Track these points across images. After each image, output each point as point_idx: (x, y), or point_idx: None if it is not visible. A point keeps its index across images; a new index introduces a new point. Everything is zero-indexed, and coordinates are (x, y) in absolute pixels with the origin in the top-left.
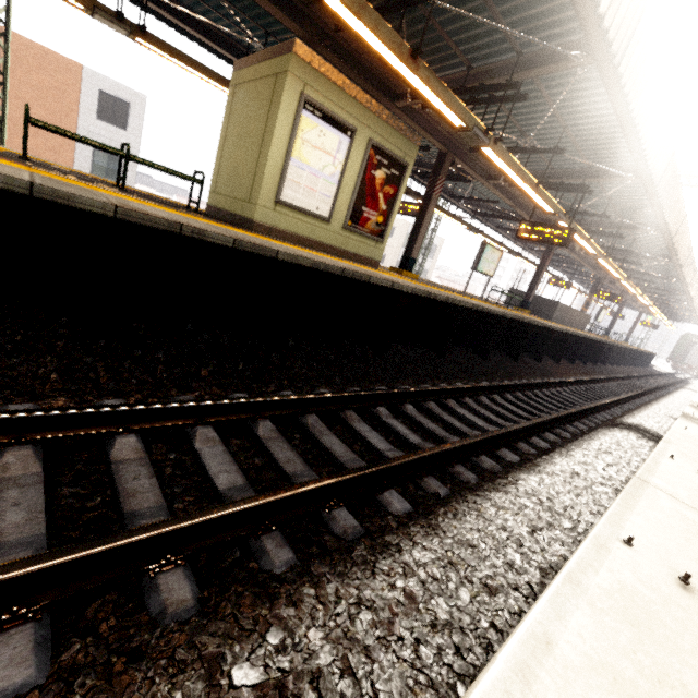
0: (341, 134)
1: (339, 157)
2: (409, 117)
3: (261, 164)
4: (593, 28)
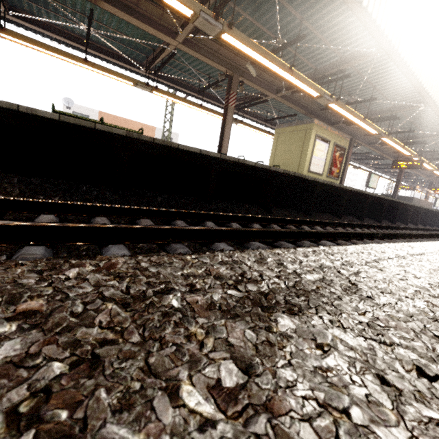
0: (326, 144)
1: (325, 151)
2: (338, 129)
3: (302, 159)
4: (428, 99)
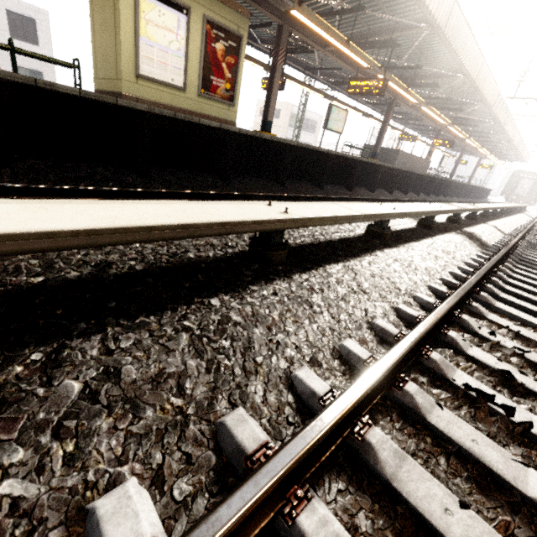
0: (178, 13)
1: (181, 33)
2: None
3: (117, 45)
4: None
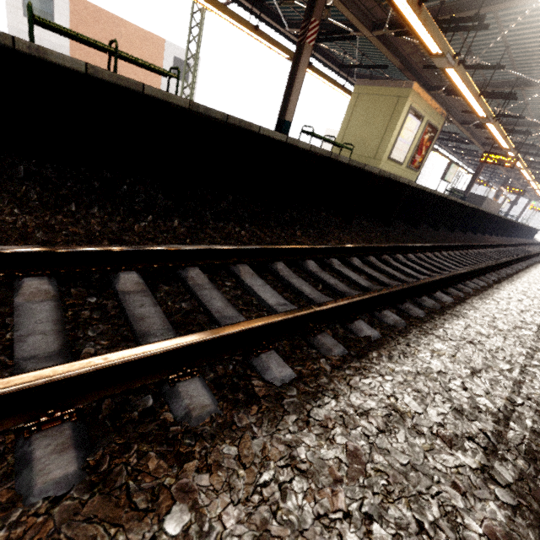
0: (418, 121)
1: (414, 132)
2: (434, 97)
3: (385, 141)
4: None
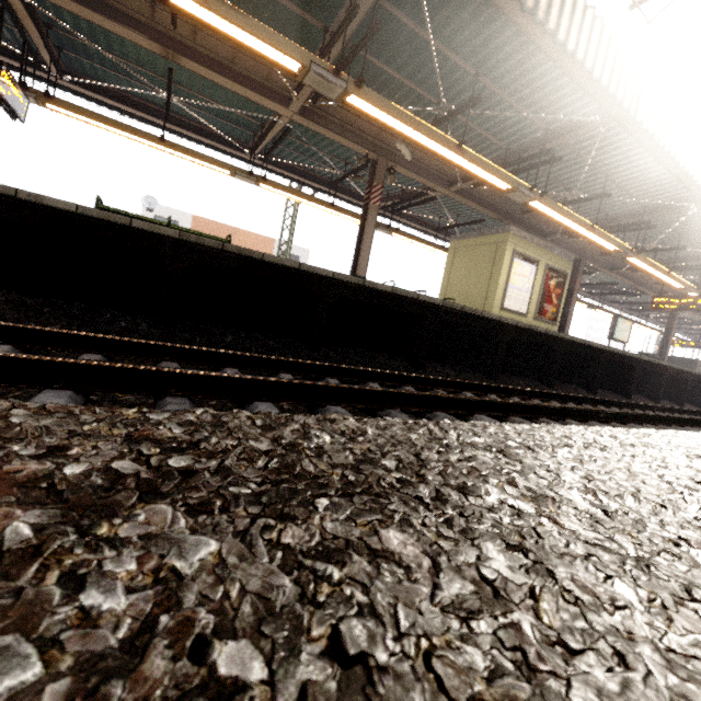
0: (532, 265)
1: (531, 278)
2: (555, 243)
3: (491, 289)
4: (700, 195)
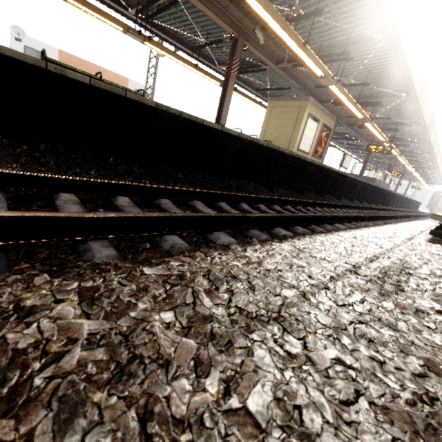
0: (316, 123)
1: (314, 131)
2: (326, 108)
3: (293, 137)
4: (411, 91)
